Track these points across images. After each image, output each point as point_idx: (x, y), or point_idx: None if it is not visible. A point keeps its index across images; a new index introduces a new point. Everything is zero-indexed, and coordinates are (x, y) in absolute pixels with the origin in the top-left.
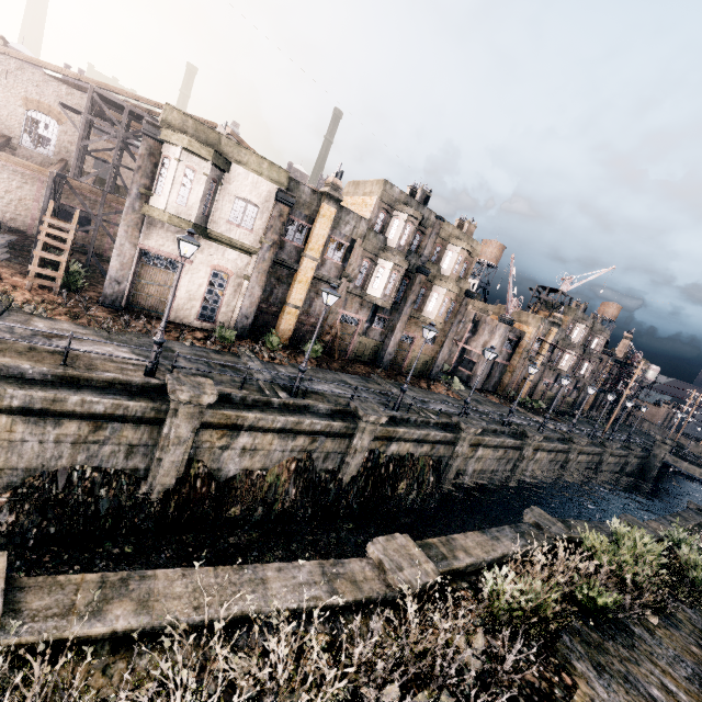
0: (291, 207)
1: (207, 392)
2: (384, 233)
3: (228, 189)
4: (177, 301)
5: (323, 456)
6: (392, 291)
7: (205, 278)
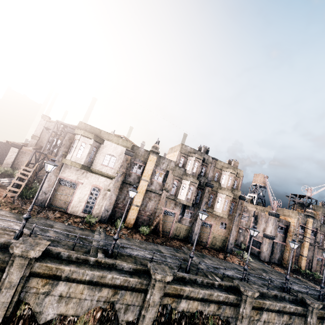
0: (132, 156)
1: (36, 248)
2: (184, 167)
3: (102, 150)
4: (73, 202)
5: (124, 308)
6: (191, 196)
7: (88, 190)
